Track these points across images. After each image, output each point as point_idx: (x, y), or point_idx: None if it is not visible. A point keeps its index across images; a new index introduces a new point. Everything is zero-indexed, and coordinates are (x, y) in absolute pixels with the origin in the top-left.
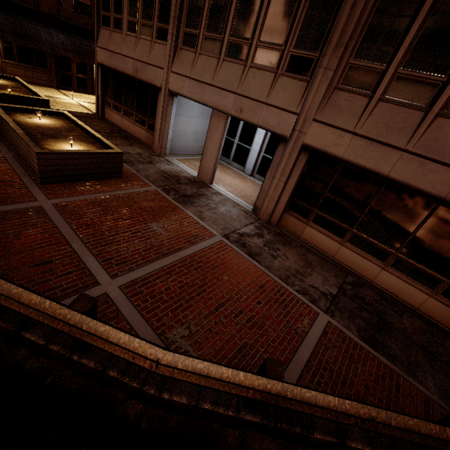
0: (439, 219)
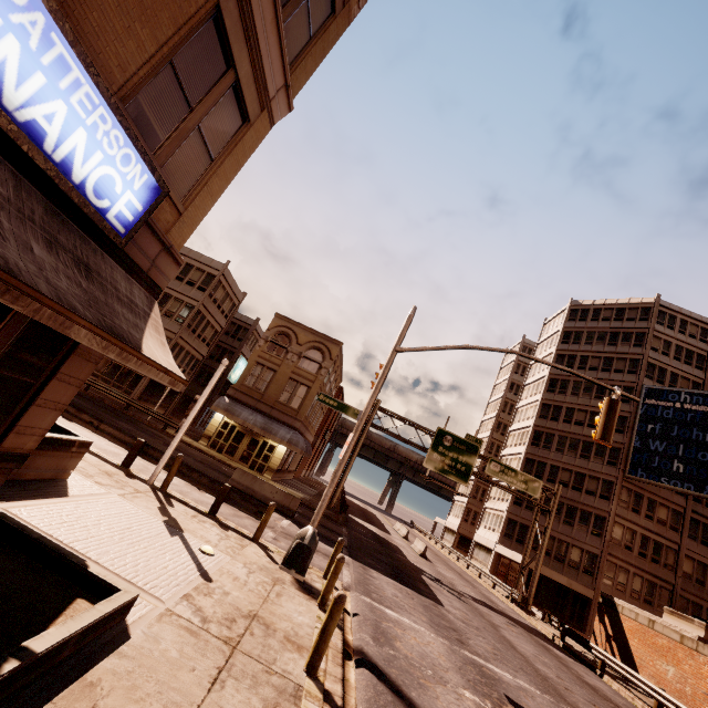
0: (125, 370)
